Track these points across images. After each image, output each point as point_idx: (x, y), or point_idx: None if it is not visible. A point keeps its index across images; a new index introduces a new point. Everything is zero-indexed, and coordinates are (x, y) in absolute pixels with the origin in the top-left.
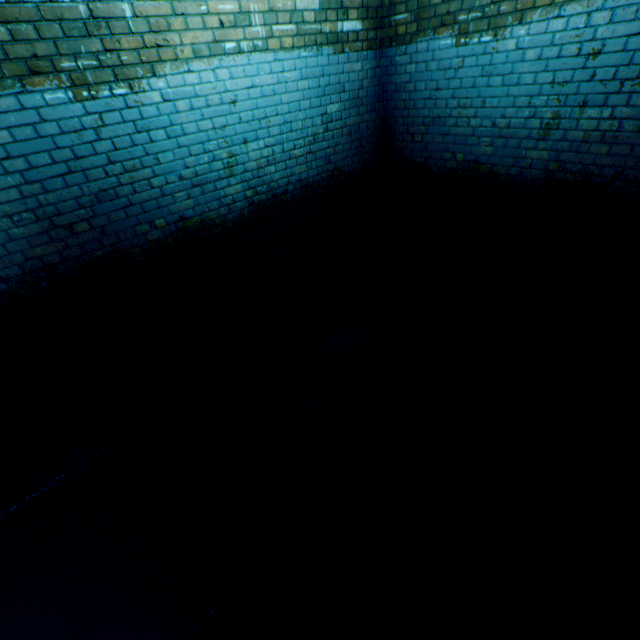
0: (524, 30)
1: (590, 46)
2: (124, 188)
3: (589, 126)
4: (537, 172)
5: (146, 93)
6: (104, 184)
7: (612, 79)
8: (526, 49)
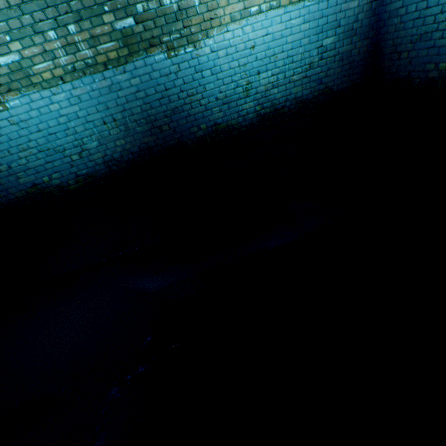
0: None
1: None
2: (186, 106)
3: None
4: None
5: (202, 49)
6: (177, 104)
7: None
8: None
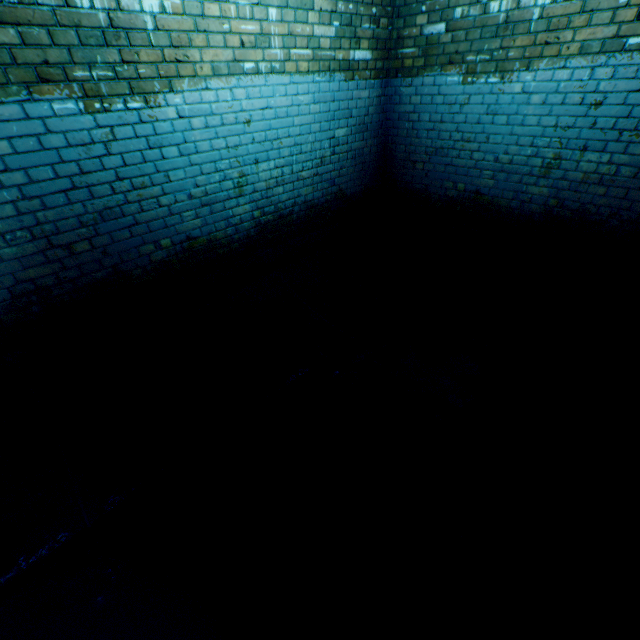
0: (530, 76)
1: (592, 97)
2: (131, 206)
3: (588, 168)
4: (537, 206)
5: (161, 108)
6: (110, 201)
7: (612, 128)
8: (532, 93)
